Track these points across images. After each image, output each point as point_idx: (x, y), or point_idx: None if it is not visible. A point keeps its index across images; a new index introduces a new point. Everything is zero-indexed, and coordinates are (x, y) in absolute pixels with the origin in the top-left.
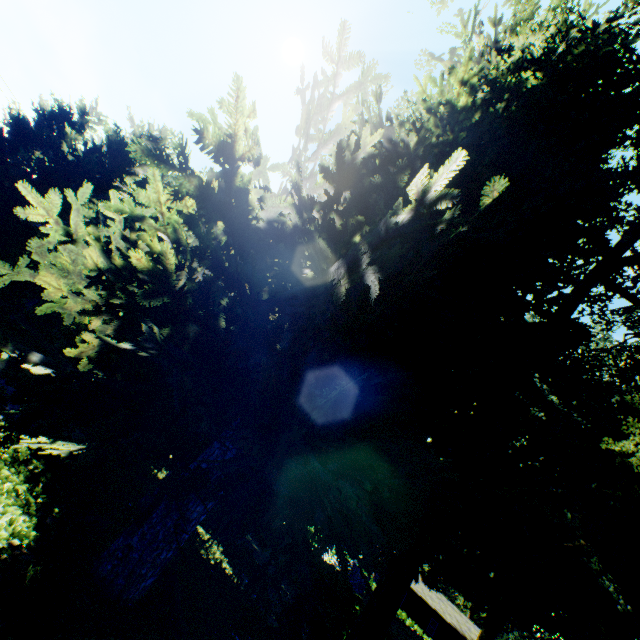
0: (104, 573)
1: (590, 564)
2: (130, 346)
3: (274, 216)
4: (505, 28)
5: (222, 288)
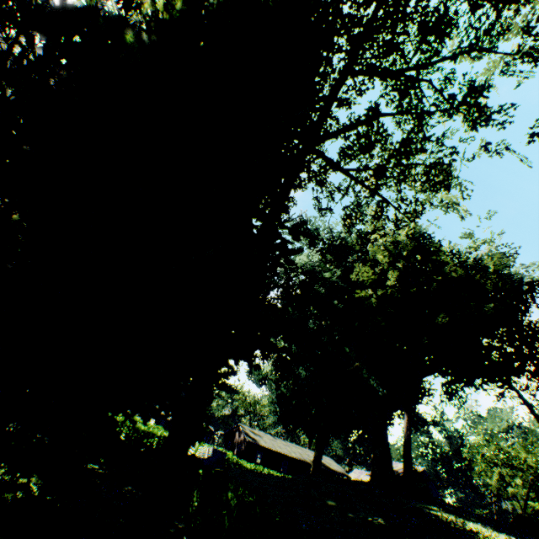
0: None
1: (363, 375)
2: None
3: None
4: None
5: None
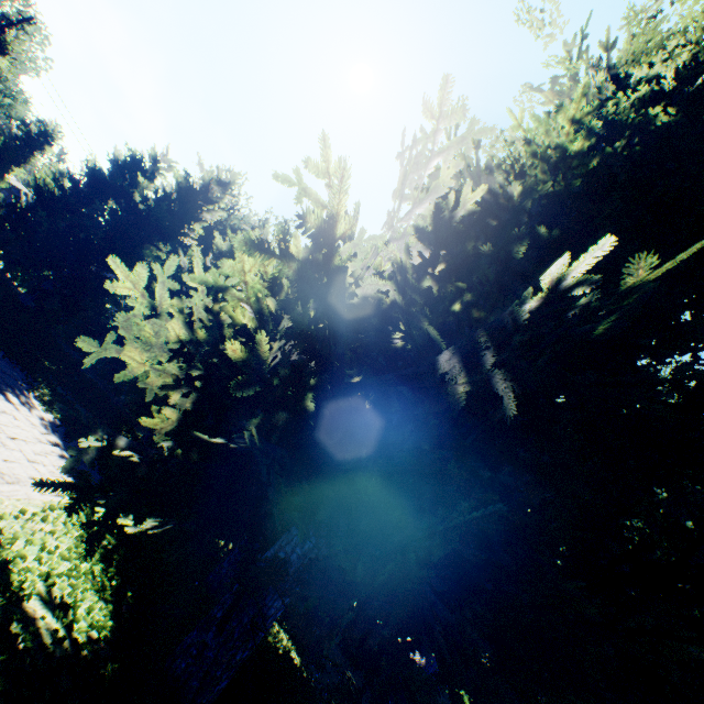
0: (178, 672)
1: None
2: (221, 440)
3: (371, 293)
4: (626, 58)
5: (313, 371)
